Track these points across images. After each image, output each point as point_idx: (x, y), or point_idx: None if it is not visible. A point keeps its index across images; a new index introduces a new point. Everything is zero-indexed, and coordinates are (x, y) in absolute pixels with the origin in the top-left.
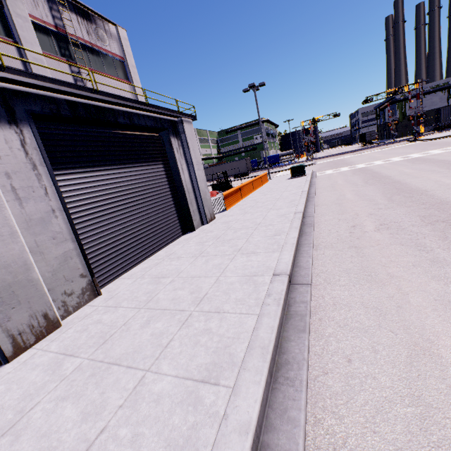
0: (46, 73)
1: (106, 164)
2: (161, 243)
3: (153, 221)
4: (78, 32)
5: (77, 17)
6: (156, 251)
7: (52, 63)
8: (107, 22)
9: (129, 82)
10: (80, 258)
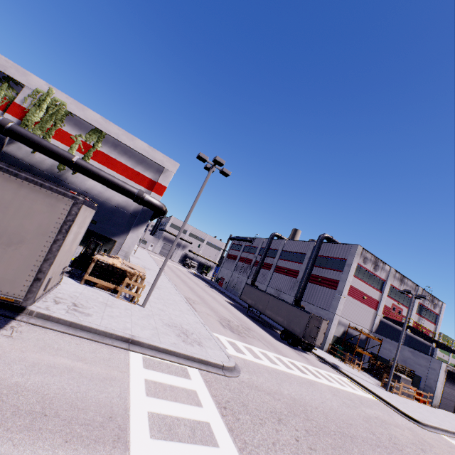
0: (412, 319)
1: (449, 381)
2: (448, 409)
3: (449, 401)
4: (427, 305)
5: (429, 300)
6: (446, 410)
7: (415, 315)
8: (439, 300)
9: (435, 324)
10: (440, 398)
